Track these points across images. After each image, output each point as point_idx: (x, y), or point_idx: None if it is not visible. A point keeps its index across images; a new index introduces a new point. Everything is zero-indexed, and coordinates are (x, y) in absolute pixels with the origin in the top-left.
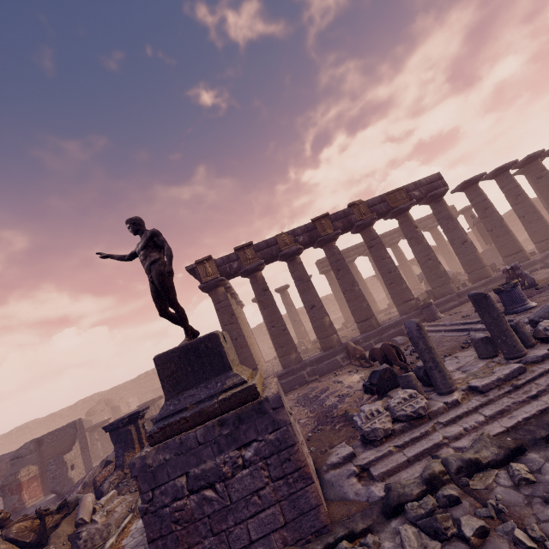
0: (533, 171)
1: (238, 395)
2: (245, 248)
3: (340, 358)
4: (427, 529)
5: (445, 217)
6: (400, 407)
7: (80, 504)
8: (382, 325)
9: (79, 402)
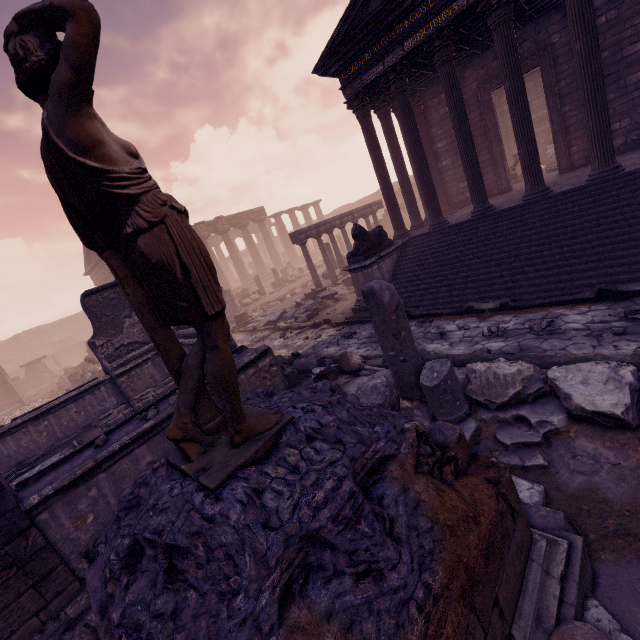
0: (304, 214)
1: None
2: None
3: None
4: (261, 309)
5: (265, 233)
6: (254, 297)
7: None
8: (234, 289)
9: None
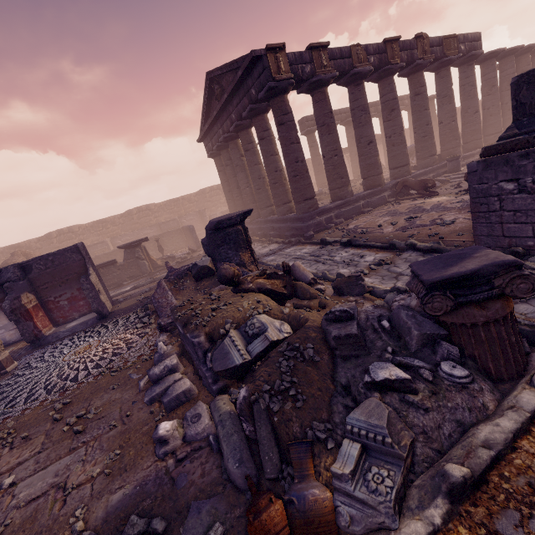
0: (522, 64)
1: None
2: (321, 49)
3: (387, 196)
4: None
5: (471, 83)
6: None
7: (298, 269)
8: (414, 173)
9: None
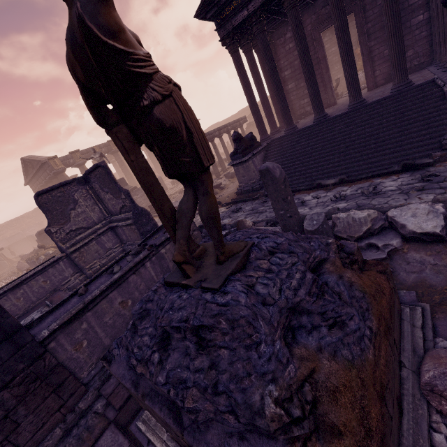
0: None
1: (134, 188)
2: (76, 152)
3: None
4: None
5: None
6: None
7: None
8: None
9: None
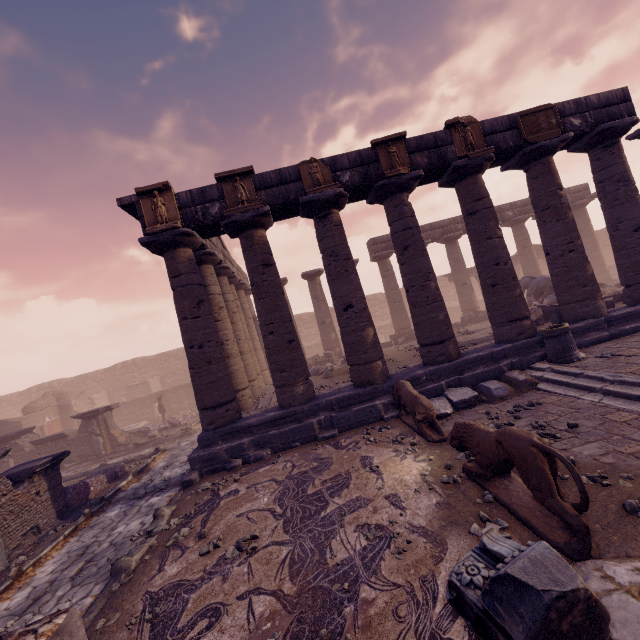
0: None
1: None
2: (237, 178)
3: (382, 405)
4: None
5: (616, 177)
6: None
7: None
8: (464, 355)
9: (33, 388)
